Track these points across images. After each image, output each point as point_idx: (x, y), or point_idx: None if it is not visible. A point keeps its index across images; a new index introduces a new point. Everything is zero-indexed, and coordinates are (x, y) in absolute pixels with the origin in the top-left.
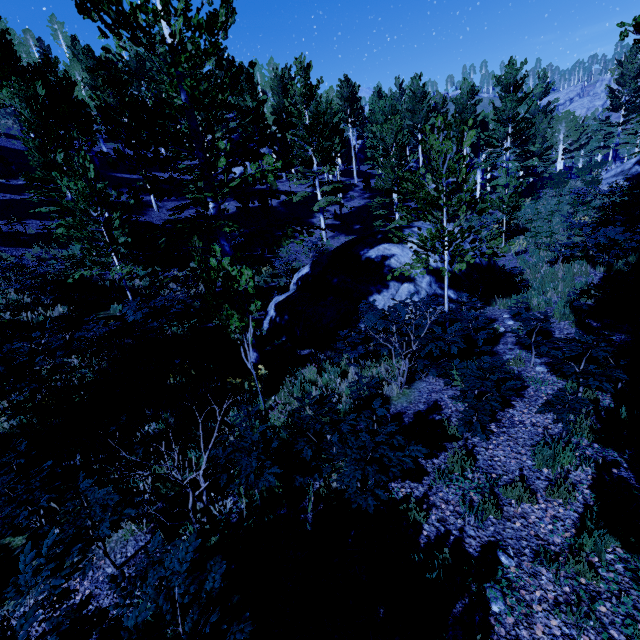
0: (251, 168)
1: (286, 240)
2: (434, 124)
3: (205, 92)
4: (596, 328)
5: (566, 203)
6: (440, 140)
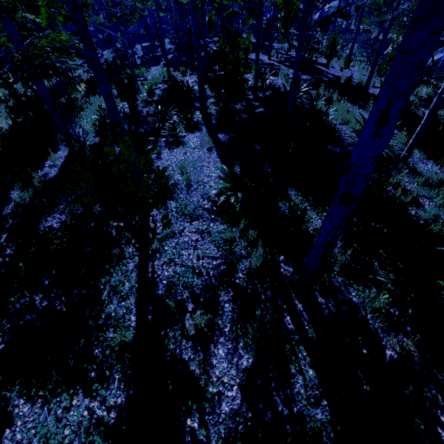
0: None
1: None
2: None
3: None
4: None
5: None
6: None
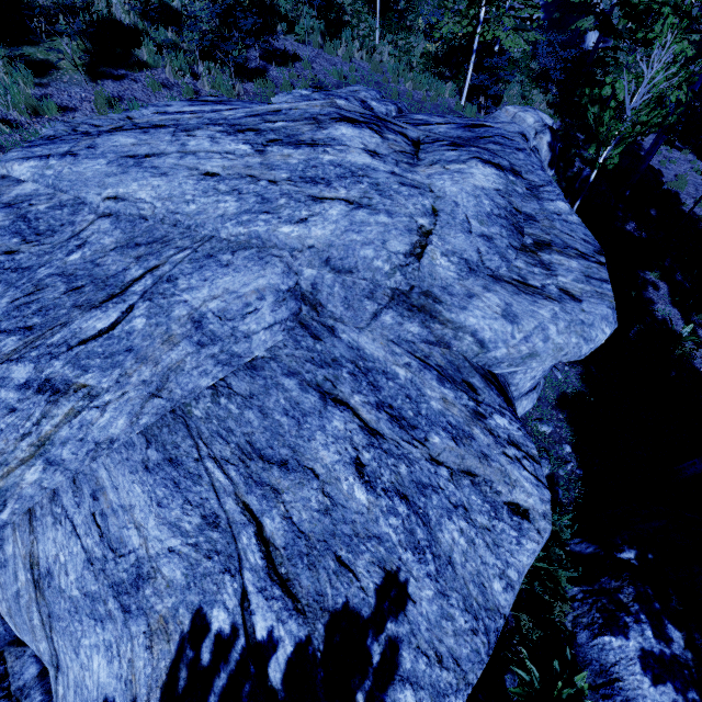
0: None
1: None
2: None
3: None
4: None
5: None
6: None
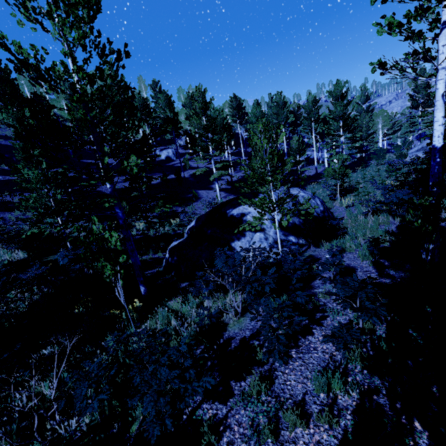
0: (124, 163)
1: (158, 208)
2: (293, 121)
3: (95, 117)
4: (387, 267)
5: (384, 170)
6: (262, 139)
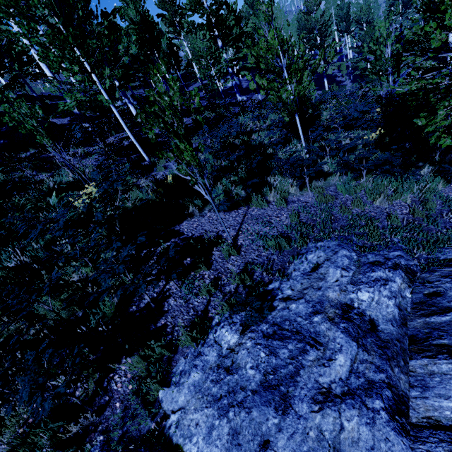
0: None
1: None
2: None
3: None
4: None
5: None
6: None
